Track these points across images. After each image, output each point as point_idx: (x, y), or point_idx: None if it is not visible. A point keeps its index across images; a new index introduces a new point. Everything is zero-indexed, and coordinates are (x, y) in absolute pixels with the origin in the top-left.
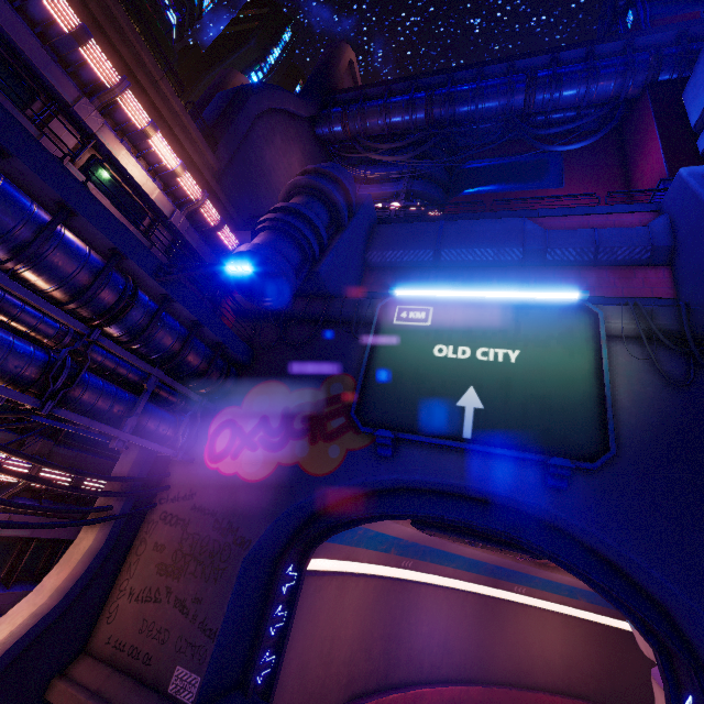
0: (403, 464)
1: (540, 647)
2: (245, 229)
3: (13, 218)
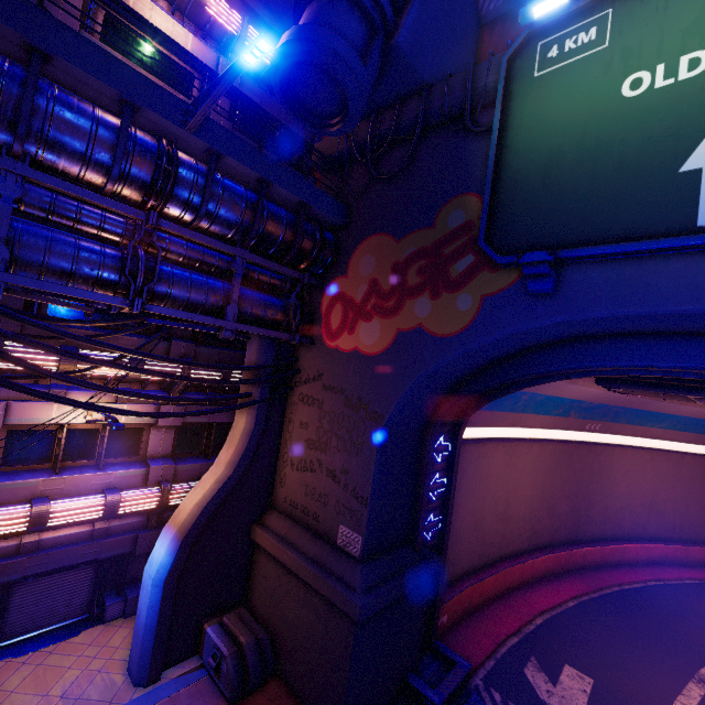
0: (573, 299)
1: None
2: None
3: None
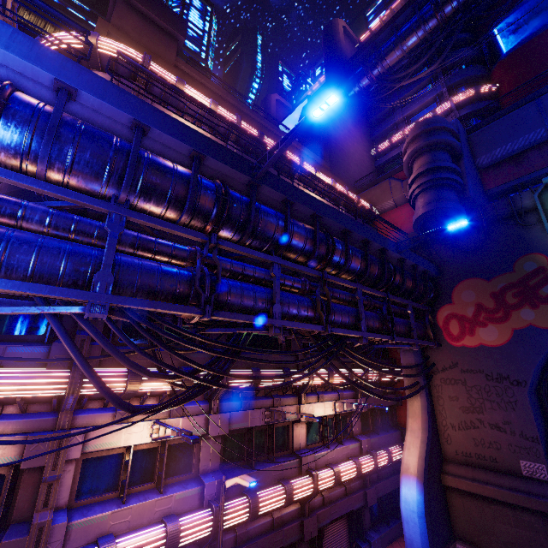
0: None
1: None
2: (357, 192)
3: (358, 258)
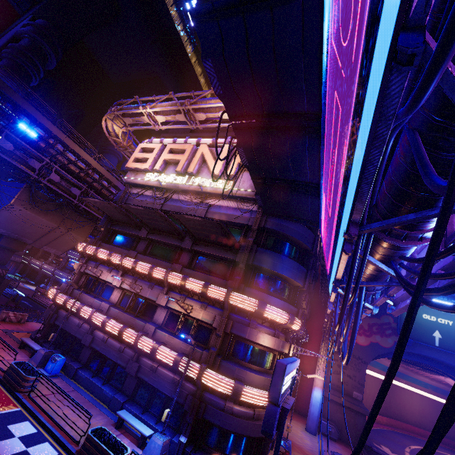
0: (414, 348)
1: (409, 406)
2: None
3: None
